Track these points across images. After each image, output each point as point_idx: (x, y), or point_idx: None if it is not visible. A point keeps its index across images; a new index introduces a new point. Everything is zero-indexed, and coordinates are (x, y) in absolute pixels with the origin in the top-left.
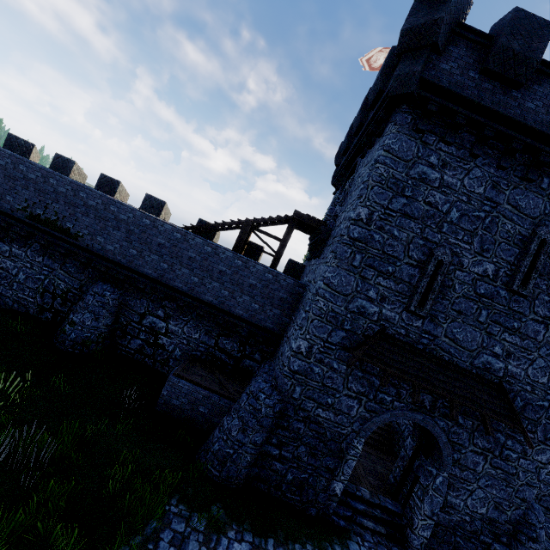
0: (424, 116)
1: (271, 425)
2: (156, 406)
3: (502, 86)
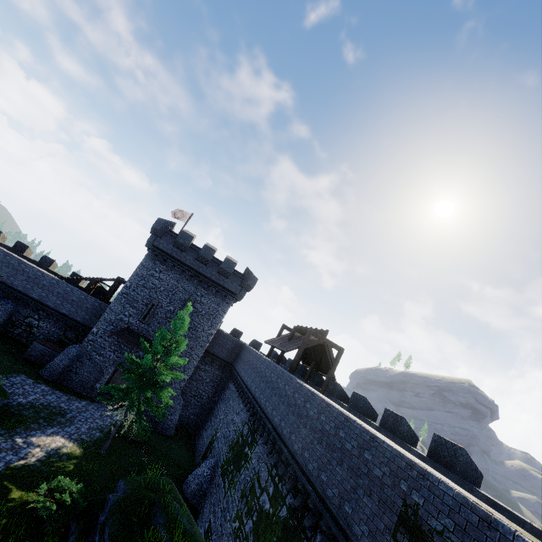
0: (155, 255)
1: (74, 359)
2: (24, 355)
3: (180, 251)
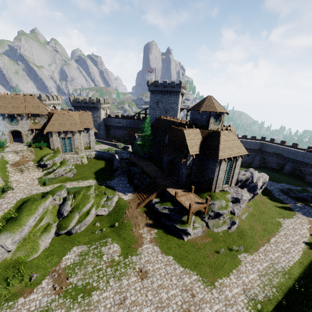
0: None
1: None
2: (304, 180)
3: None
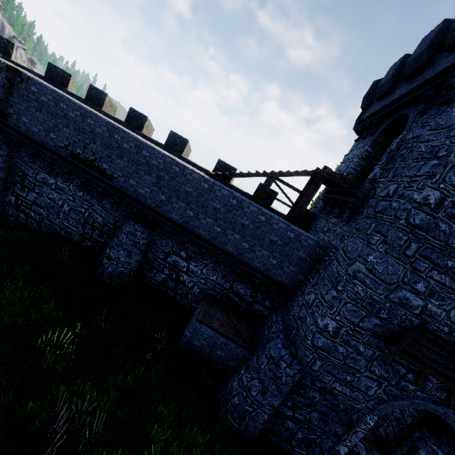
0: None
1: (288, 391)
2: (180, 342)
3: None
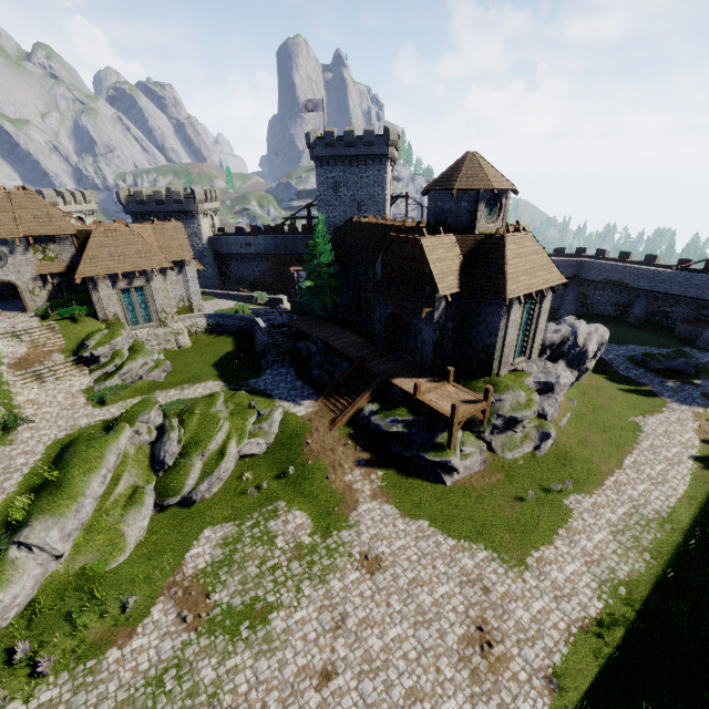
0: None
1: None
2: (673, 334)
3: None
